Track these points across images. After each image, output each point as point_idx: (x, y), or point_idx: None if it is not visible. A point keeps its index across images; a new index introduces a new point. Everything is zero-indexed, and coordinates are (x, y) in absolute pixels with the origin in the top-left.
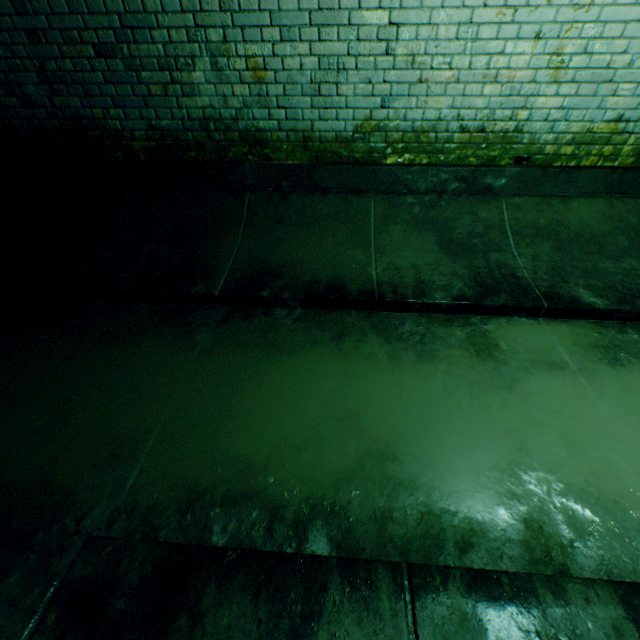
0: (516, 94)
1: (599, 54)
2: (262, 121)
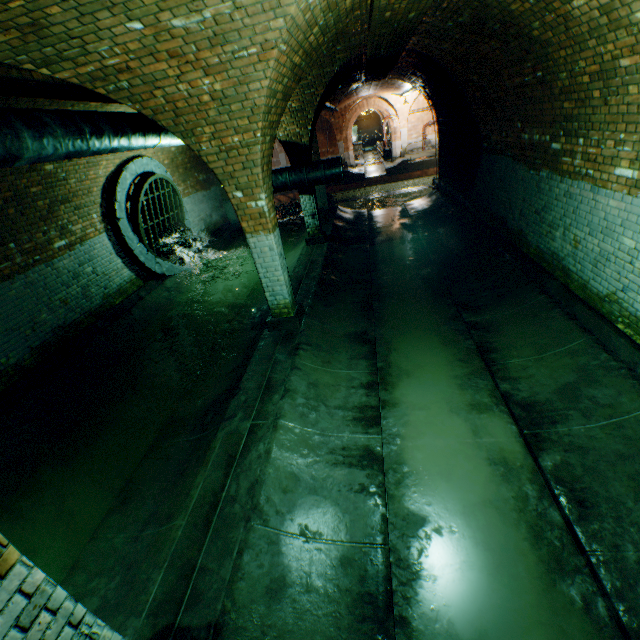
0: None
1: None
2: (570, 265)
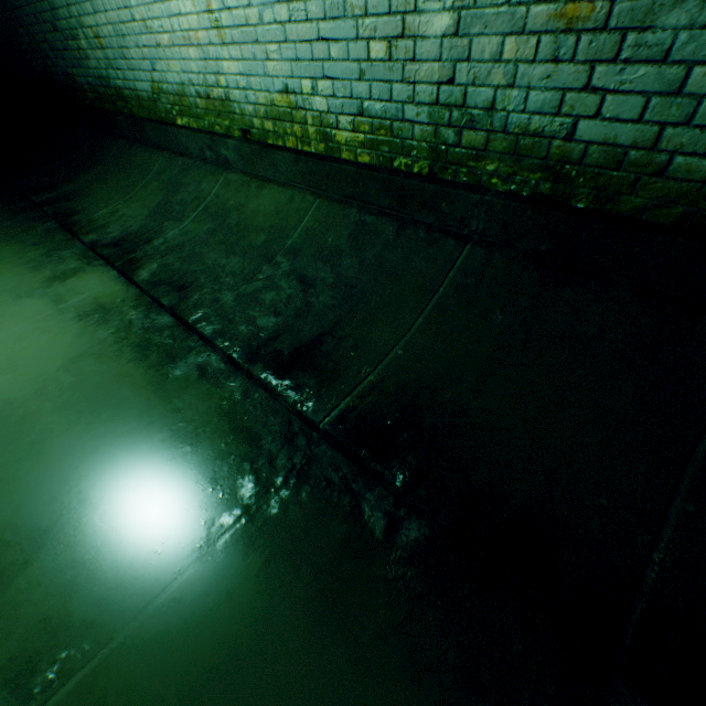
0: (209, 58)
1: (236, 8)
2: (118, 81)
